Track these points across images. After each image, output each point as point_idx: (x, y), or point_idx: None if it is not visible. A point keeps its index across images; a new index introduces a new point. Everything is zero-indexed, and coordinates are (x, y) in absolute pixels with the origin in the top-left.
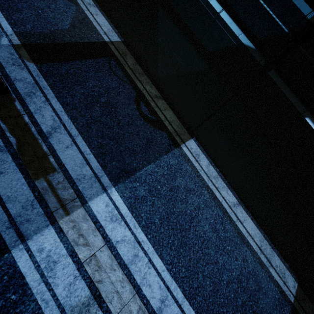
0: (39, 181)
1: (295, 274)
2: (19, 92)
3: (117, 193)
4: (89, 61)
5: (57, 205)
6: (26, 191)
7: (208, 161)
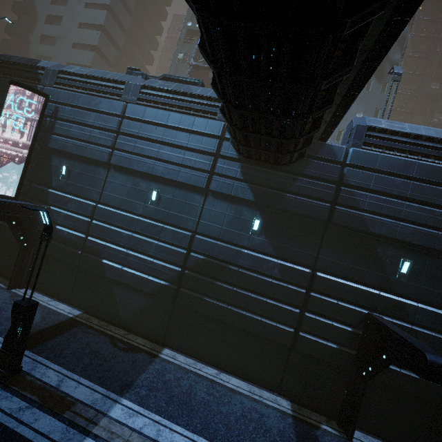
0: (66, 413)
1: (285, 396)
2: (24, 370)
3: (126, 399)
4: (65, 333)
5: (86, 422)
6: (59, 424)
7: (184, 356)
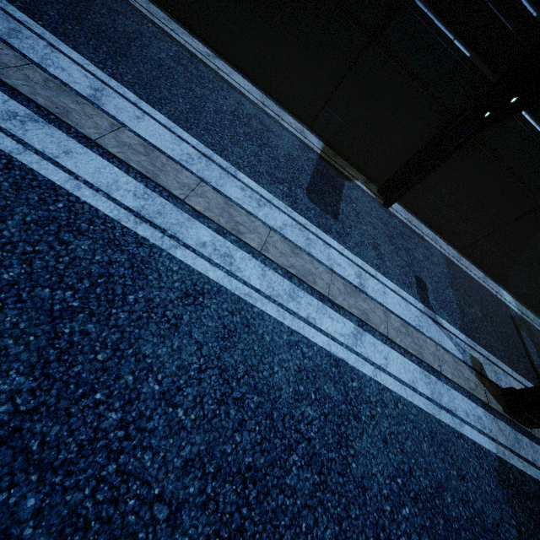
0: None
1: (318, 136)
2: None
3: None
4: None
5: None
6: None
7: None
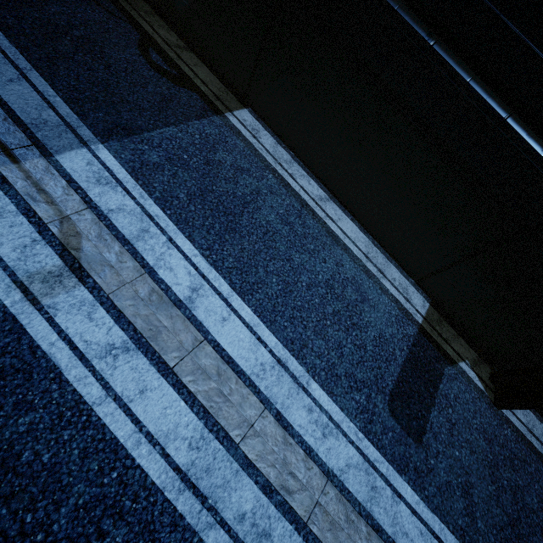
0: None
1: (425, 292)
2: None
3: (108, 151)
4: None
5: None
6: None
7: (275, 141)
